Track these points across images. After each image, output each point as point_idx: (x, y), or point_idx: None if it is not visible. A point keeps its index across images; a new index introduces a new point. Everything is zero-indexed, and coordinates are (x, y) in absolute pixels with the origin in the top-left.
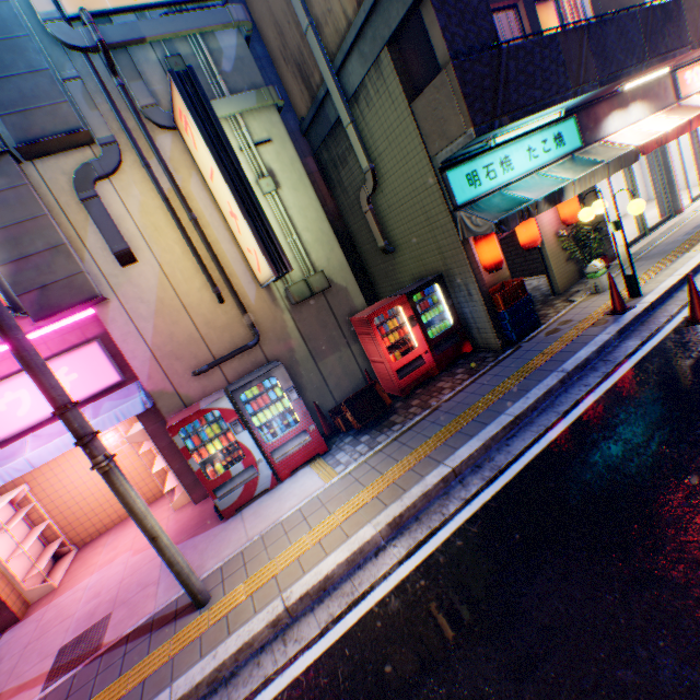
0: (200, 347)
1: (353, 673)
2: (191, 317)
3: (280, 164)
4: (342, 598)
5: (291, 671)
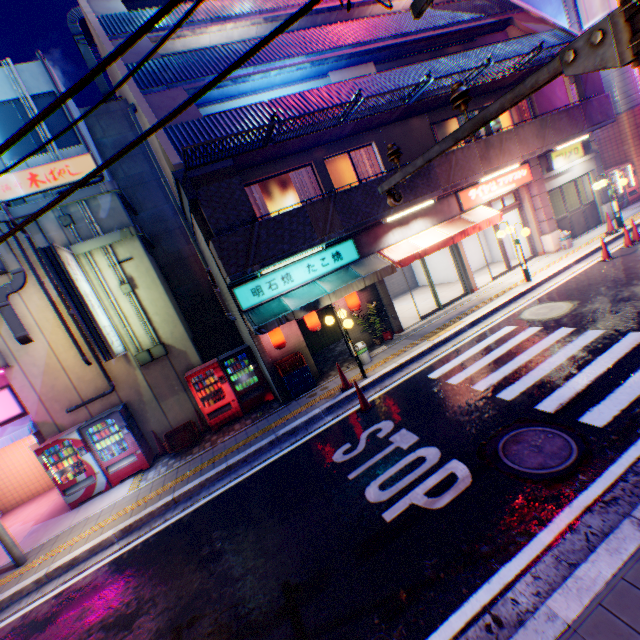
0: (74, 393)
1: (47, 611)
2: (69, 374)
3: (139, 272)
4: (76, 571)
5: (29, 607)
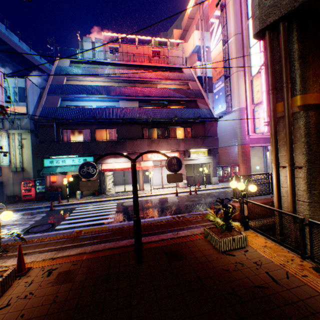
0: None
1: None
2: None
3: (27, 143)
4: None
5: None
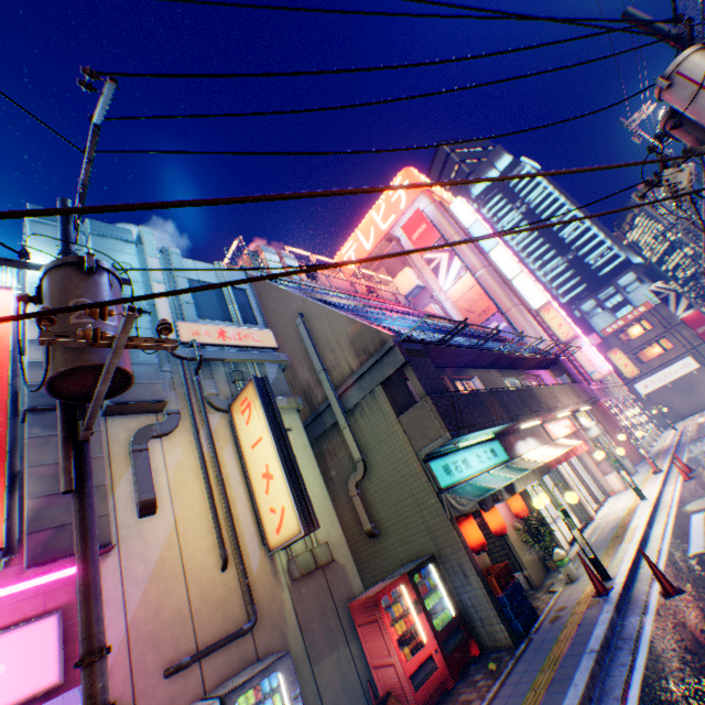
0: (186, 627)
1: None
2: (188, 584)
3: (296, 446)
4: None
5: None
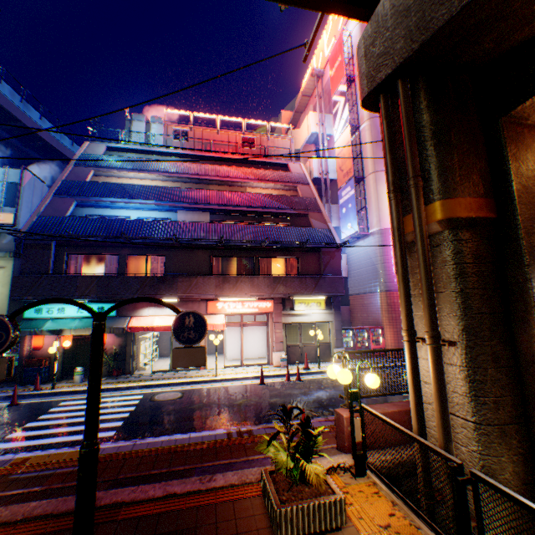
0: None
1: None
2: None
3: (4, 276)
4: None
5: None
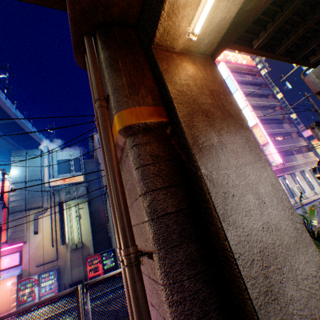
0: (42, 258)
1: None
2: (44, 249)
3: (84, 213)
4: None
5: None
